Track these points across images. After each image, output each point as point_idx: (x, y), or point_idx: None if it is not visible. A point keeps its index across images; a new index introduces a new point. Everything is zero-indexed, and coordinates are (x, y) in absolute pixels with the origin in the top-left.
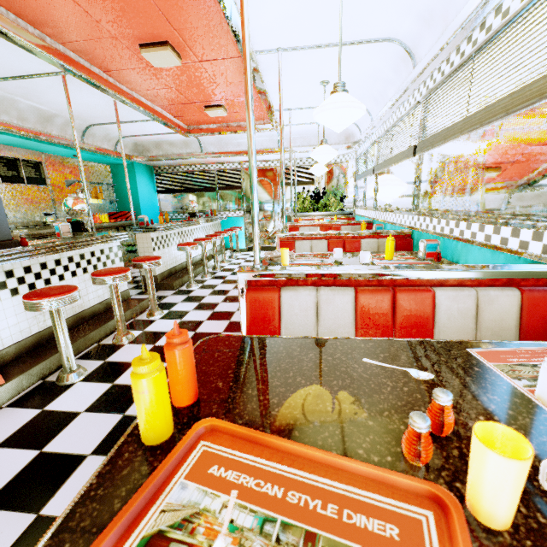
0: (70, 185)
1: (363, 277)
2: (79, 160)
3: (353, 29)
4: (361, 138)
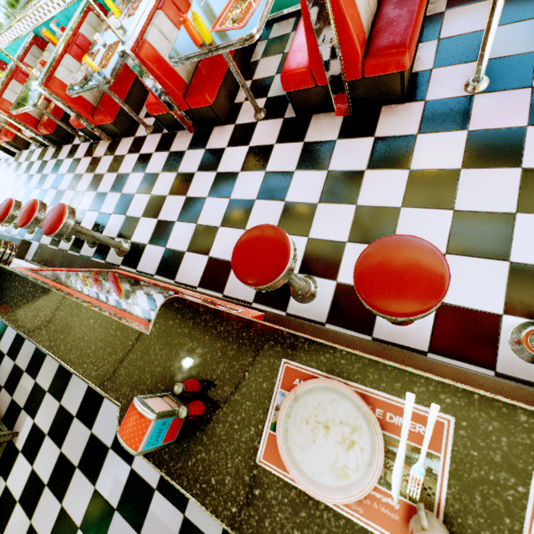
0: None
1: (155, 0)
2: None
3: None
4: None
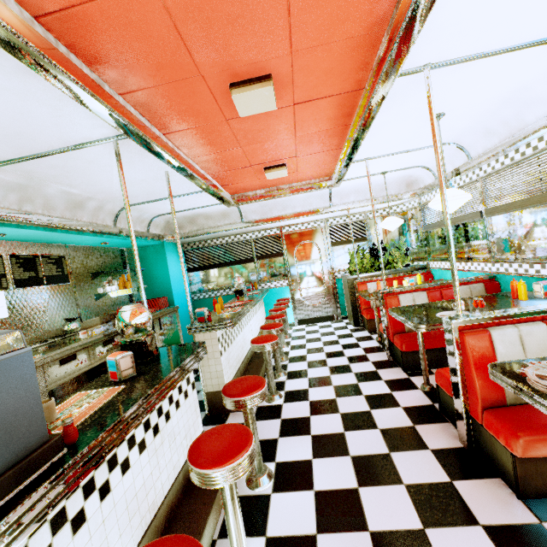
0: (95, 278)
1: None
2: (134, 248)
3: None
4: None
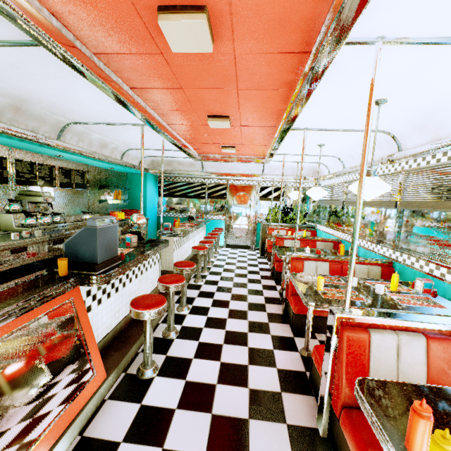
0: (100, 189)
1: (430, 327)
2: (142, 184)
3: (363, 125)
4: (330, 177)
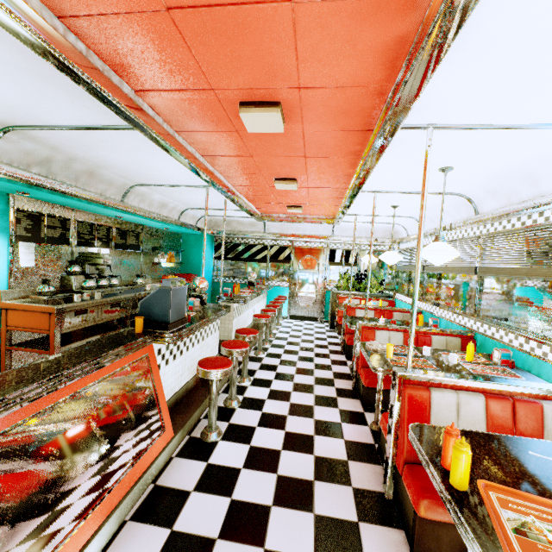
0: (154, 250)
1: (489, 387)
2: (204, 247)
3: (435, 188)
4: (409, 239)
